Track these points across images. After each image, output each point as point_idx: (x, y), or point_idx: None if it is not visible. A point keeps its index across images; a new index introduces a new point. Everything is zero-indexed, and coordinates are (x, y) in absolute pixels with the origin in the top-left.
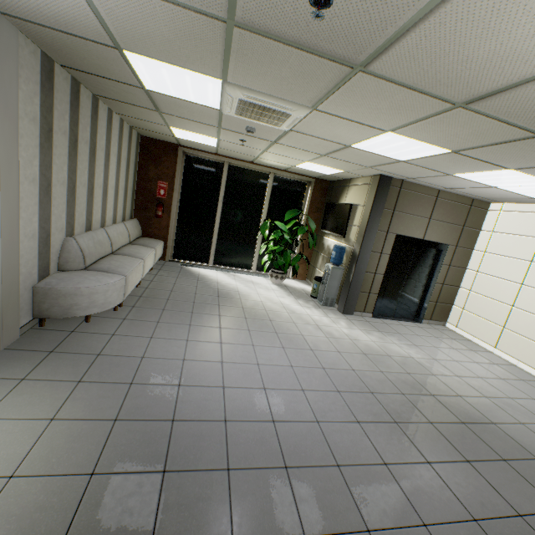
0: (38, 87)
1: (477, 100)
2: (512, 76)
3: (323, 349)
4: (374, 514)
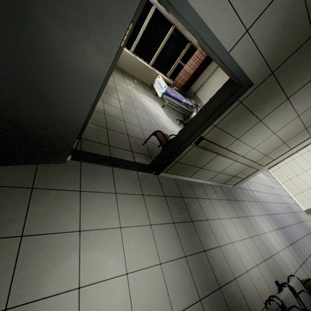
0: None
1: None
2: None
3: (264, 184)
4: (301, 234)
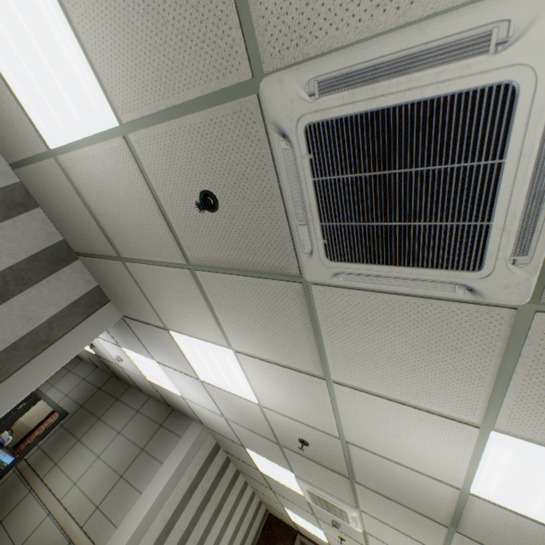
0: (204, 459)
1: (456, 525)
2: (442, 504)
3: None
4: None
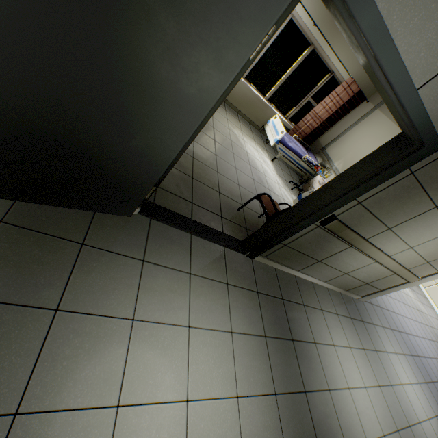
0: None
1: None
2: None
3: (409, 305)
4: None
